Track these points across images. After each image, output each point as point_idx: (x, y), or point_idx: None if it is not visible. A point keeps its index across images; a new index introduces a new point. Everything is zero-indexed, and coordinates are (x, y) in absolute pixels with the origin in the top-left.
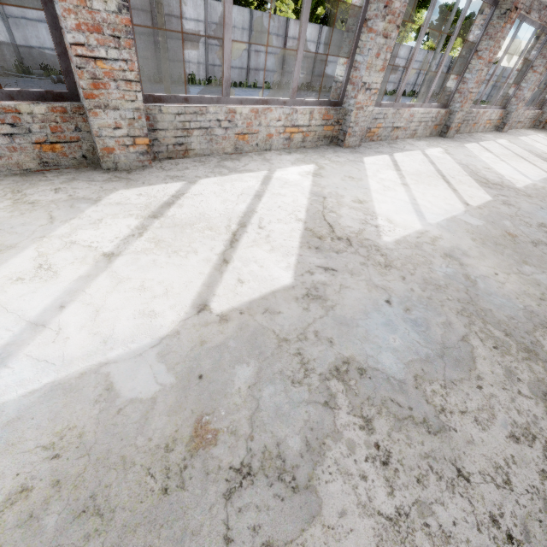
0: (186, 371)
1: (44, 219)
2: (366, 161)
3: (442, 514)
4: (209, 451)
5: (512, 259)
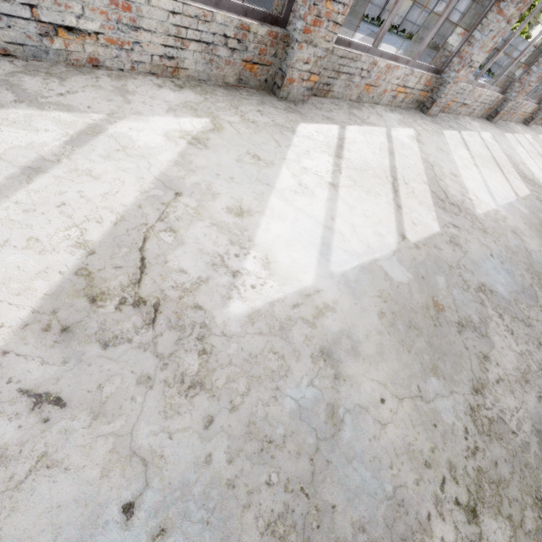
0: (415, 273)
1: (273, 141)
2: (445, 135)
3: (536, 356)
4: (444, 313)
5: None
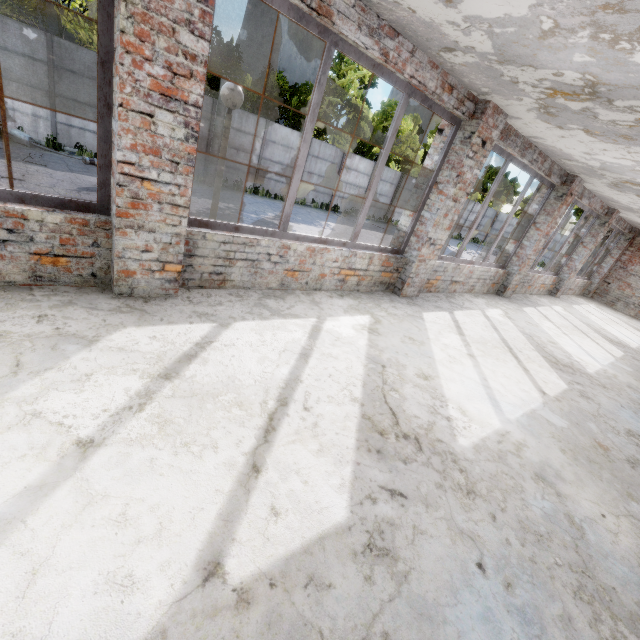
0: None
1: (6, 366)
2: (426, 318)
3: None
4: None
5: (614, 489)
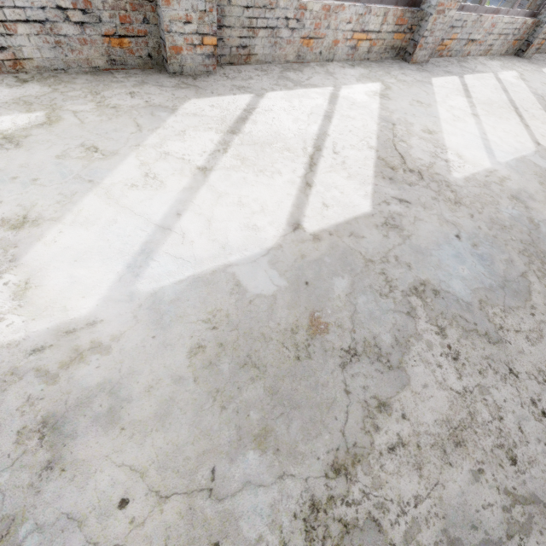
0: (294, 278)
1: (132, 126)
2: (434, 83)
3: (496, 394)
4: (324, 337)
5: None
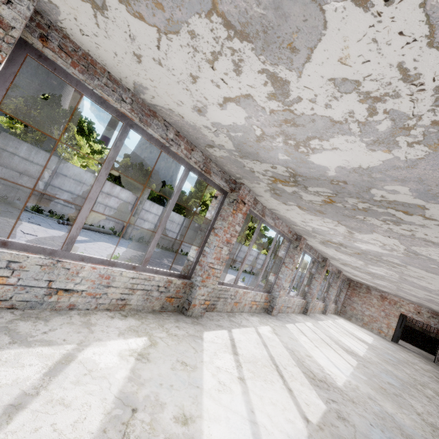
0: None
1: (191, 348)
2: (288, 327)
3: None
4: None
5: (395, 404)
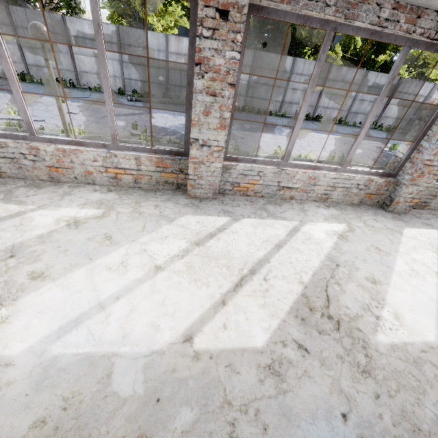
0: None
1: None
2: (177, 221)
3: None
4: None
5: None
